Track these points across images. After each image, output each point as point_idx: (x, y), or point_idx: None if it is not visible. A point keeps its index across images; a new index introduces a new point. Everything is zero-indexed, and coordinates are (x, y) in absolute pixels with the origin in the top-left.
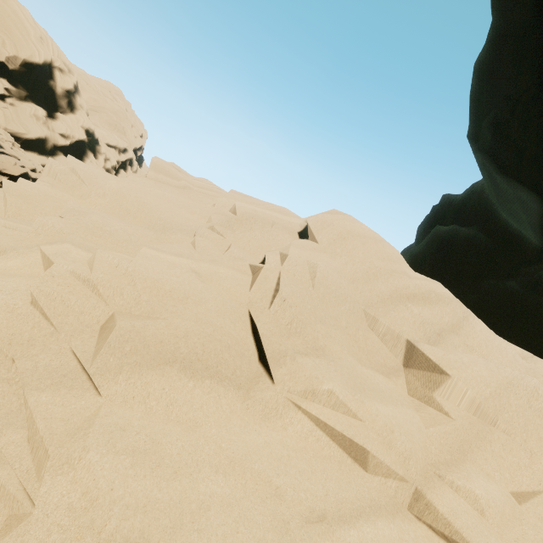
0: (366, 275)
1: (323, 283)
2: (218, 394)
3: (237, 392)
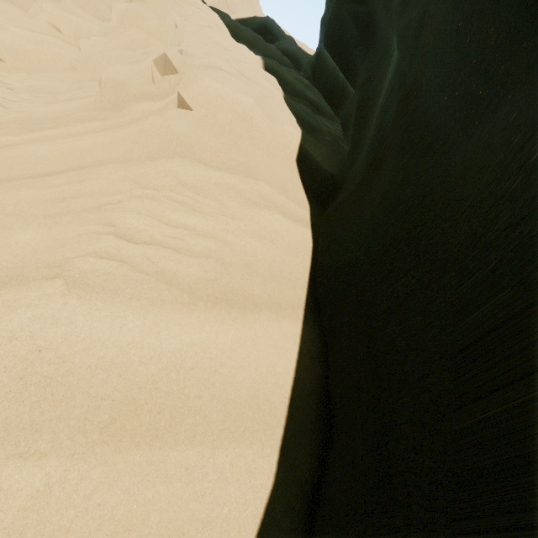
0: None
1: None
2: (14, 9)
3: (23, 11)
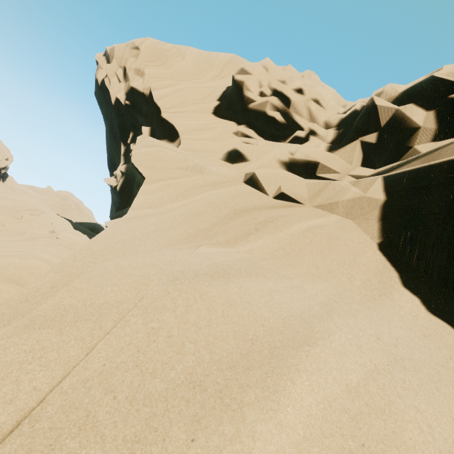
0: (23, 206)
1: (8, 206)
2: None
3: None
